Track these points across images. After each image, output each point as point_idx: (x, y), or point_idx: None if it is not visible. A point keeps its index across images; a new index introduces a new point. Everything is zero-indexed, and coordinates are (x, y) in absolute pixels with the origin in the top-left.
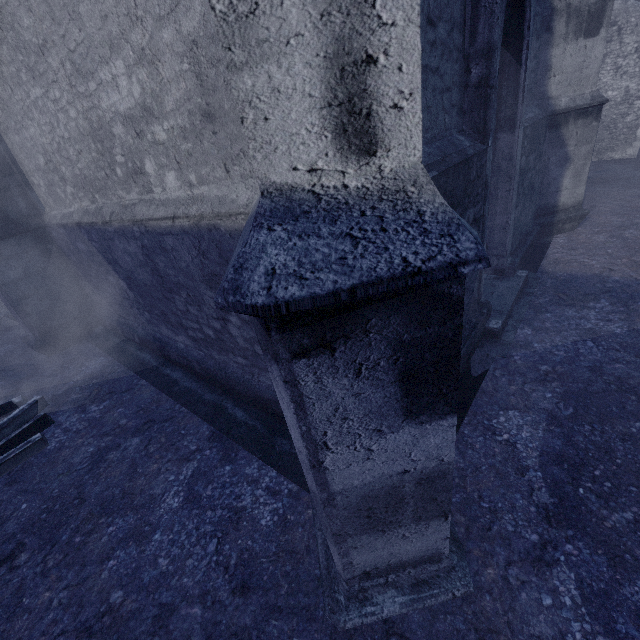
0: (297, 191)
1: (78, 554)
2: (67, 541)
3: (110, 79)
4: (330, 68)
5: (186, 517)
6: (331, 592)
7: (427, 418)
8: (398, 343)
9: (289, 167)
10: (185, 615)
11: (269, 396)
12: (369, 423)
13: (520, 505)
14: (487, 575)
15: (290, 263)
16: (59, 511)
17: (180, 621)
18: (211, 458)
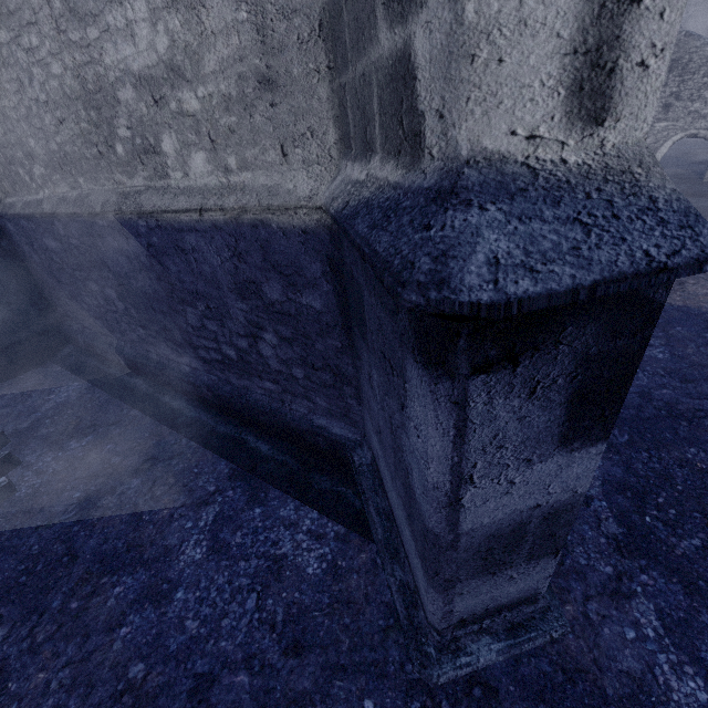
0: (508, 163)
1: (77, 623)
2: (60, 608)
3: (122, 25)
4: (590, 1)
5: (214, 570)
6: (418, 645)
7: (579, 445)
8: (583, 357)
9: (507, 130)
10: (229, 685)
11: (304, 427)
12: (522, 452)
13: (589, 537)
14: (566, 612)
15: (515, 251)
16: (43, 572)
17: (223, 692)
18: (236, 500)
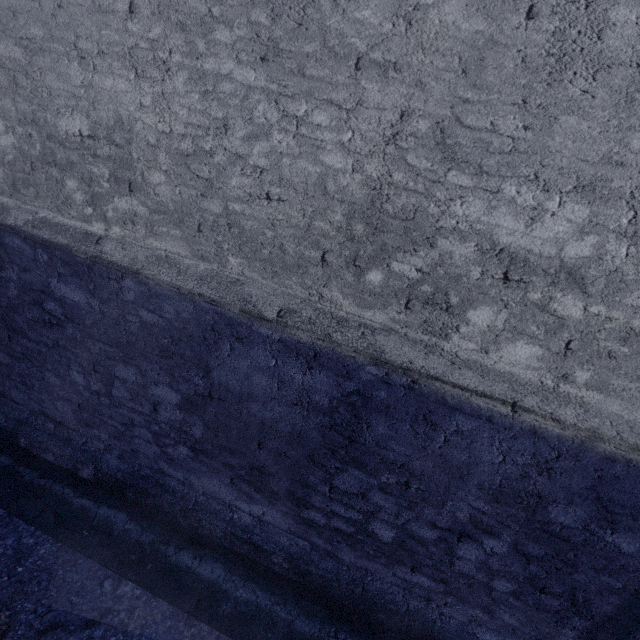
0: None
1: None
2: None
3: (526, 204)
4: None
5: None
6: None
7: None
8: None
9: None
10: None
11: None
12: None
13: None
14: None
15: None
16: None
17: None
18: None
